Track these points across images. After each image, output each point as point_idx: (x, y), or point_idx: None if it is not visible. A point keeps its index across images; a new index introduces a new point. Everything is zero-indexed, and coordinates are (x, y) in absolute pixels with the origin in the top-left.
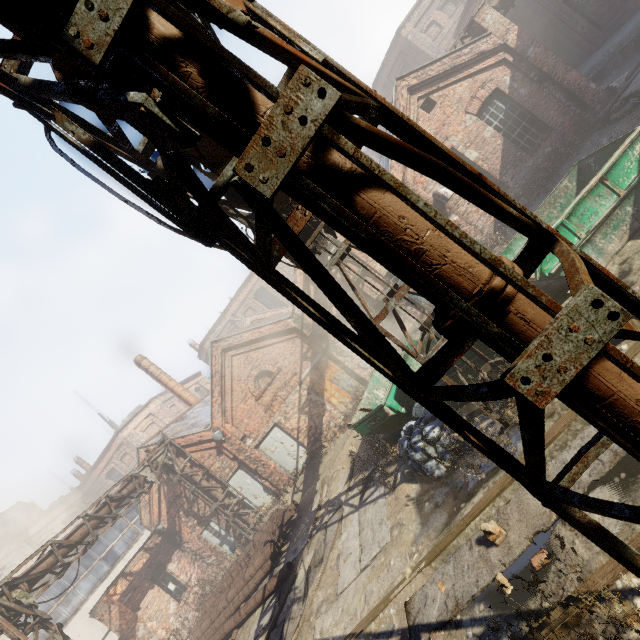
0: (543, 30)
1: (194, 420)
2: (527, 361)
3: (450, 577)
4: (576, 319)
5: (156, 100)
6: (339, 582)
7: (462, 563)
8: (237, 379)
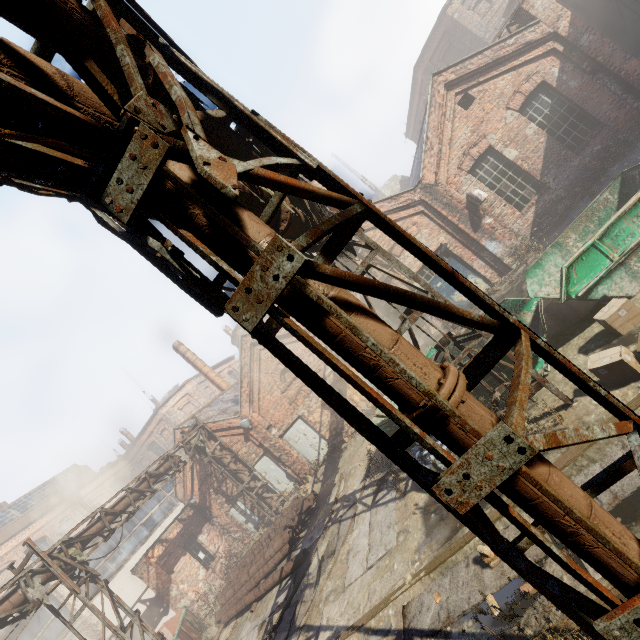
0: (606, 5)
1: (225, 406)
2: (450, 476)
3: (445, 590)
4: (491, 449)
5: (168, 248)
6: (347, 576)
7: (458, 579)
8: (264, 372)
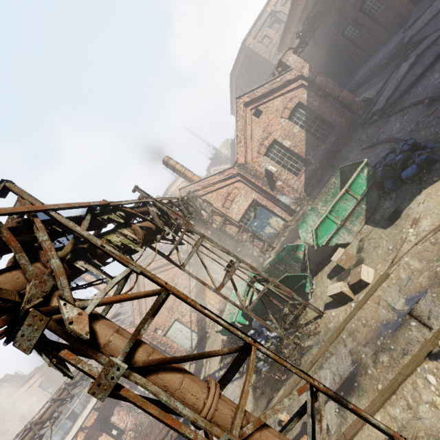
0: (332, 49)
1: (123, 317)
2: None
3: None
4: None
5: (54, 362)
6: None
7: None
8: None
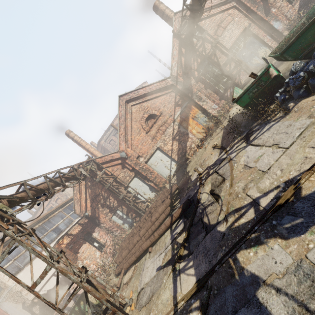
0: None
1: None
2: None
3: None
4: None
5: None
6: (260, 168)
7: None
8: (134, 120)
